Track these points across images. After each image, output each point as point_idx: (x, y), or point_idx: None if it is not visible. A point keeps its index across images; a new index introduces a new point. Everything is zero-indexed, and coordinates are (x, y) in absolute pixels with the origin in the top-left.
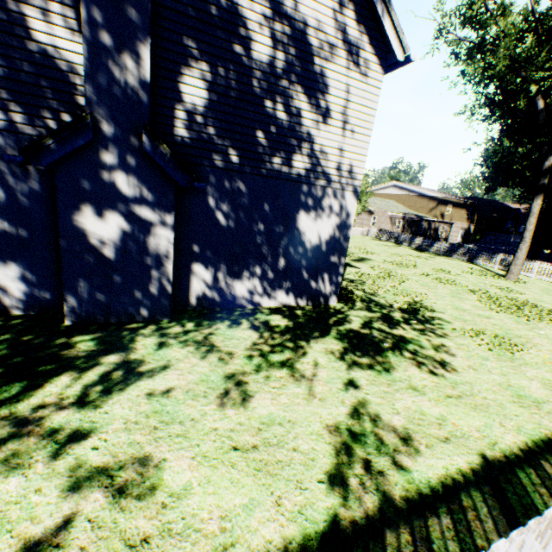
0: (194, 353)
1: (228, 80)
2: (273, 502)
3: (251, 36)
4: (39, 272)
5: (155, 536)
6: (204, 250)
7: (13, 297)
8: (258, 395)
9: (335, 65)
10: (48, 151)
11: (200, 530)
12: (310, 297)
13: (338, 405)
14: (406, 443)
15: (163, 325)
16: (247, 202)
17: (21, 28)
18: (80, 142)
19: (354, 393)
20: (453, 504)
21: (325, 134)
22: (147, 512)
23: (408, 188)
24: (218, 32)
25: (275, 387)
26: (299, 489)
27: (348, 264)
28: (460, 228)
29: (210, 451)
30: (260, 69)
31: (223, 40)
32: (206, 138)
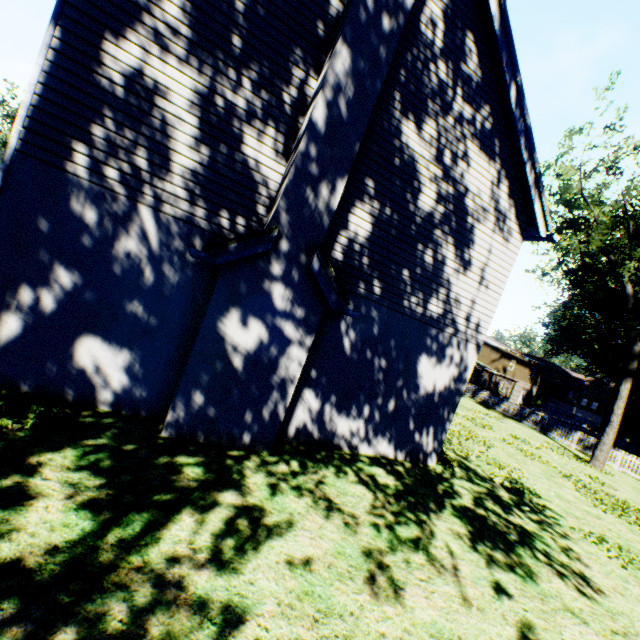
0: (314, 507)
1: (392, 219)
2: None
3: (420, 188)
4: (149, 365)
5: None
6: (321, 376)
7: (109, 389)
8: (408, 588)
9: (484, 226)
10: (227, 251)
11: None
12: (409, 451)
13: (502, 622)
14: None
15: (266, 458)
16: (376, 334)
17: (236, 140)
18: (258, 250)
19: (510, 606)
20: None
21: (462, 285)
22: None
23: None
24: (395, 179)
25: (422, 579)
26: None
27: None
28: (521, 388)
29: None
30: (420, 216)
31: (397, 186)
32: (357, 265)
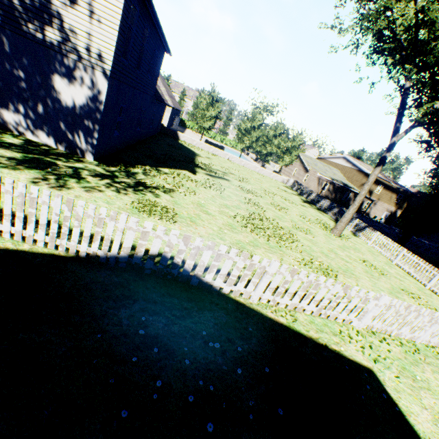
0: None
1: None
2: None
3: None
4: None
5: None
6: None
7: None
8: None
9: None
10: None
11: None
12: (68, 146)
13: None
14: None
15: None
16: (9, 52)
17: None
18: None
19: None
20: None
21: (74, 18)
22: None
23: (353, 162)
24: None
25: None
26: None
27: (194, 172)
28: (385, 210)
29: None
30: None
31: None
32: None
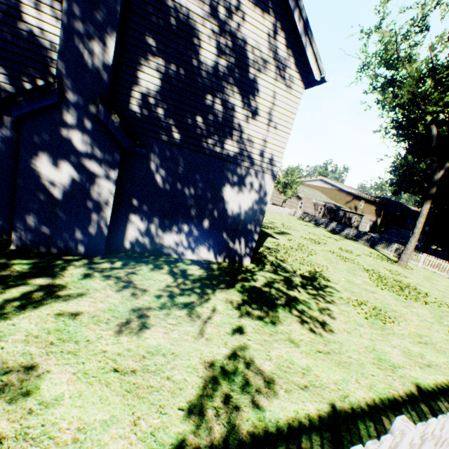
0: (112, 286)
1: (179, 74)
2: (131, 421)
3: (201, 44)
4: None
5: (10, 438)
6: (142, 204)
7: None
8: (154, 328)
9: (266, 76)
10: (18, 106)
11: (54, 438)
12: (227, 256)
13: (220, 346)
14: (269, 386)
15: (95, 260)
16: (182, 170)
17: (16, 11)
18: (46, 103)
19: (238, 338)
20: (292, 444)
21: (253, 127)
22: (12, 415)
23: (331, 183)
24: (175, 37)
25: (171, 324)
26: (159, 413)
27: (270, 235)
28: (369, 220)
29: (93, 369)
30: (205, 70)
31: (178, 44)
32: (155, 116)
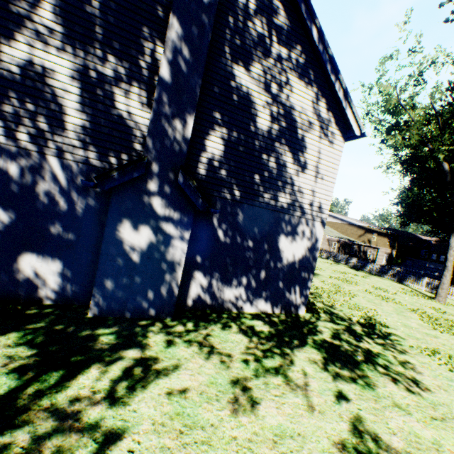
0: (198, 353)
1: (239, 140)
2: None
3: (257, 114)
4: (75, 268)
5: None
6: (205, 260)
7: (49, 289)
8: (263, 402)
9: (312, 134)
10: (112, 179)
11: None
12: (283, 306)
13: (338, 420)
14: None
15: (167, 323)
16: (242, 224)
17: (110, 100)
18: (135, 175)
19: (347, 407)
20: None
21: (302, 180)
22: None
23: (340, 217)
24: (236, 110)
25: (276, 395)
26: None
27: None
28: (384, 253)
29: None
30: (261, 134)
31: (239, 115)
32: (218, 176)
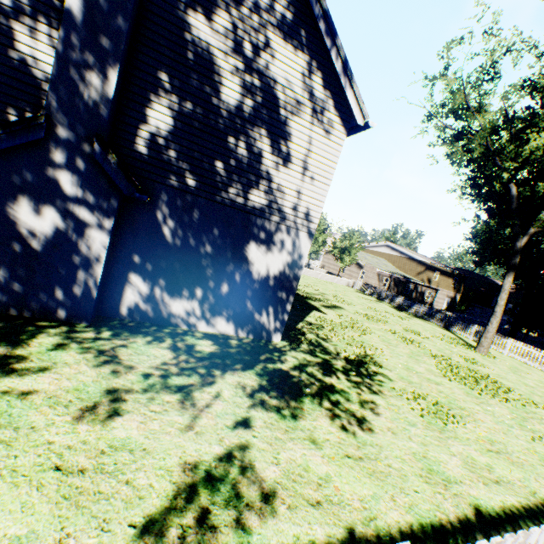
0: (90, 360)
1: (195, 113)
2: (56, 540)
3: (222, 82)
4: None
5: None
6: (145, 262)
7: None
8: (128, 415)
9: (300, 118)
10: None
11: None
12: (251, 330)
13: (213, 443)
14: (266, 499)
15: (77, 328)
16: (197, 223)
17: (8, 38)
18: (31, 138)
19: (240, 433)
20: None
21: (284, 176)
22: None
23: (399, 250)
24: (192, 73)
25: (154, 411)
26: (100, 530)
27: (317, 308)
28: (446, 296)
29: (26, 466)
30: (227, 109)
31: (196, 80)
32: (165, 158)
